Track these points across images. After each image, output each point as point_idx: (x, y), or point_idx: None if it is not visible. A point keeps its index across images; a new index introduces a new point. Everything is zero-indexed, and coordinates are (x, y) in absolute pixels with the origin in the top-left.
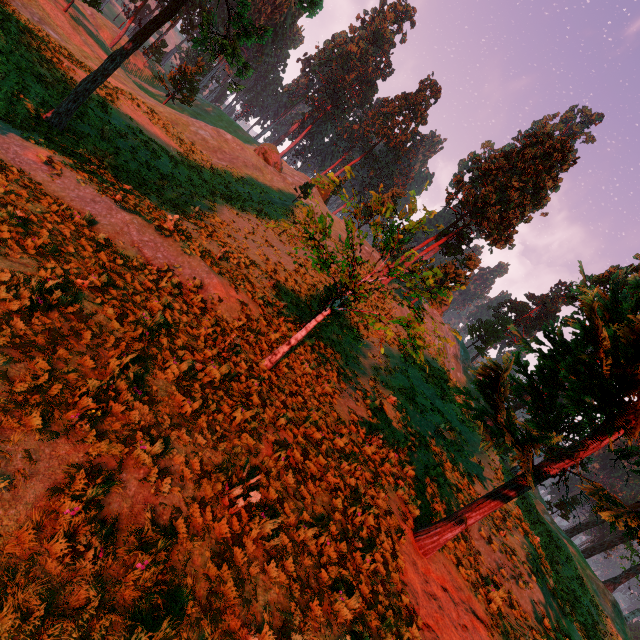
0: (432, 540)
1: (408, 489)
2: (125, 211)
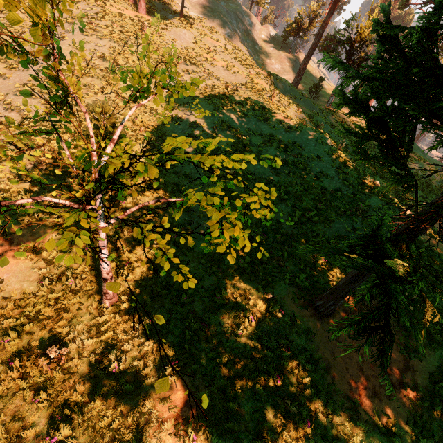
0: (330, 310)
1: (289, 260)
2: None
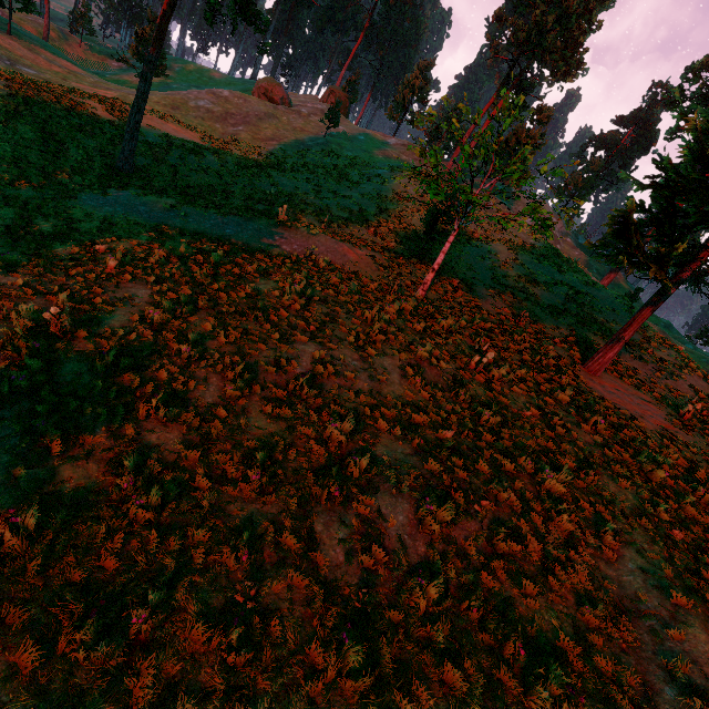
0: (598, 363)
1: (564, 344)
2: (249, 221)
